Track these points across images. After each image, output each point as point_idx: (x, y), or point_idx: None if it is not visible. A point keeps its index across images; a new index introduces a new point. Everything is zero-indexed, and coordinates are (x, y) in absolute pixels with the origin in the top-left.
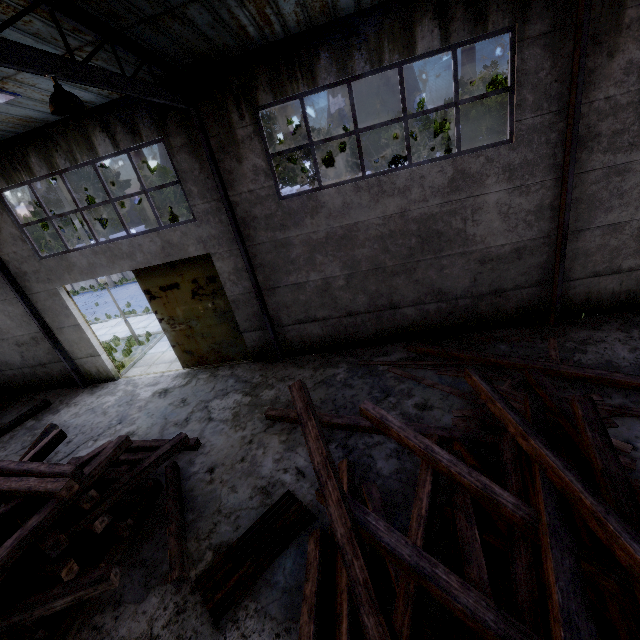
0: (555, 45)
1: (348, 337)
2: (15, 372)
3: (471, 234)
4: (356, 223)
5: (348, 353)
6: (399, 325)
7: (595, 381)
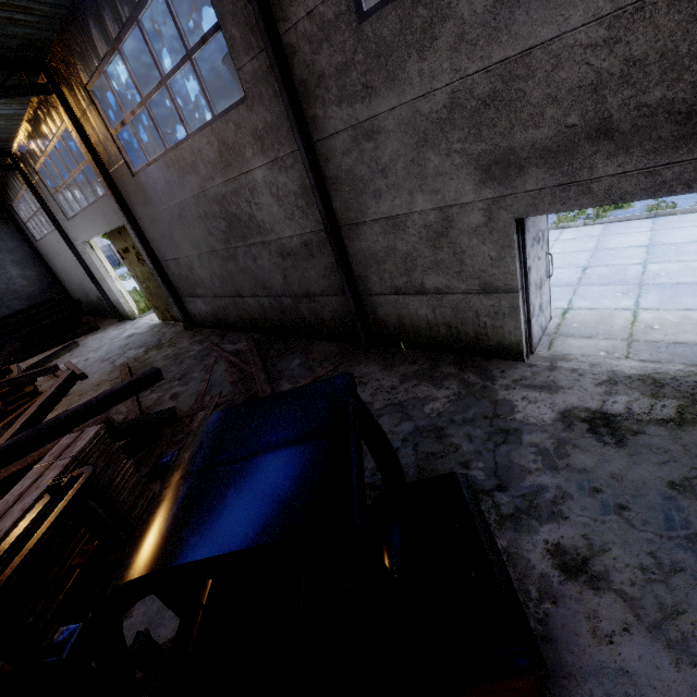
0: None
1: (224, 318)
2: (96, 301)
3: (260, 220)
4: (181, 202)
5: (224, 334)
6: (251, 315)
7: None
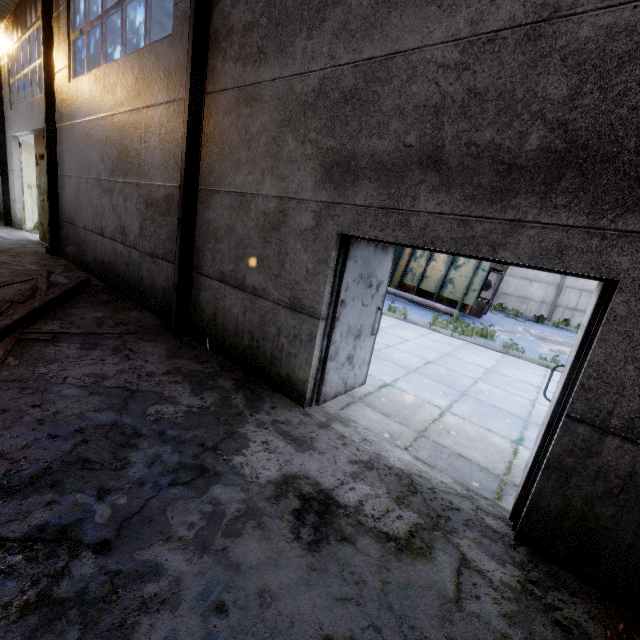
0: None
1: (83, 255)
2: None
3: (143, 159)
4: (93, 119)
5: (73, 270)
6: (103, 259)
7: None
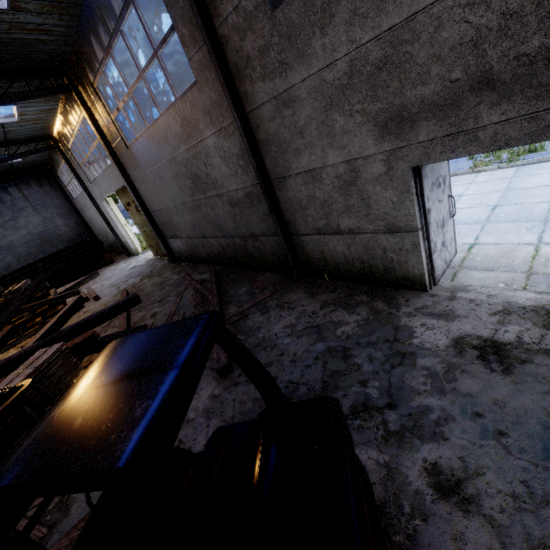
0: None
1: (196, 254)
2: (113, 242)
3: (214, 178)
4: (160, 166)
5: (196, 266)
6: (214, 252)
7: None
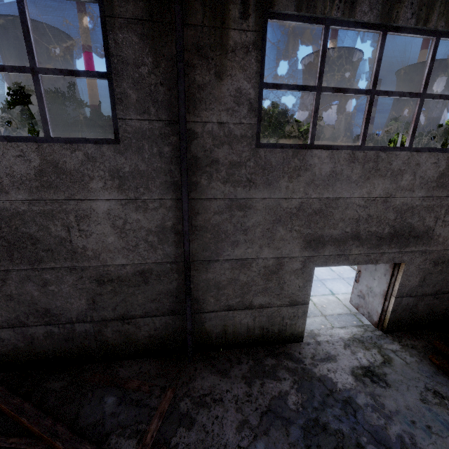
0: (155, 39)
1: None
2: None
3: (80, 246)
4: None
5: None
6: None
7: None
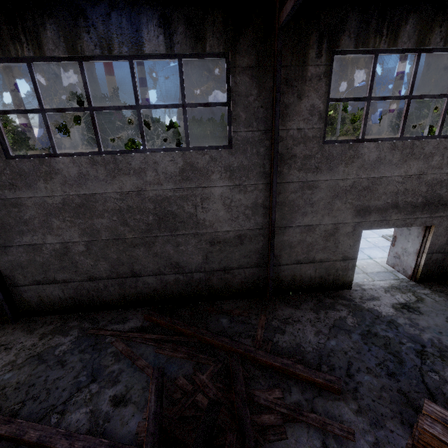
0: (260, 78)
1: (91, 300)
2: None
3: (201, 218)
4: (94, 194)
5: (89, 316)
6: (141, 292)
7: (282, 371)
